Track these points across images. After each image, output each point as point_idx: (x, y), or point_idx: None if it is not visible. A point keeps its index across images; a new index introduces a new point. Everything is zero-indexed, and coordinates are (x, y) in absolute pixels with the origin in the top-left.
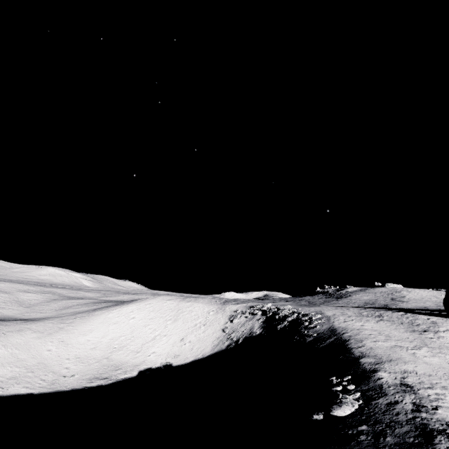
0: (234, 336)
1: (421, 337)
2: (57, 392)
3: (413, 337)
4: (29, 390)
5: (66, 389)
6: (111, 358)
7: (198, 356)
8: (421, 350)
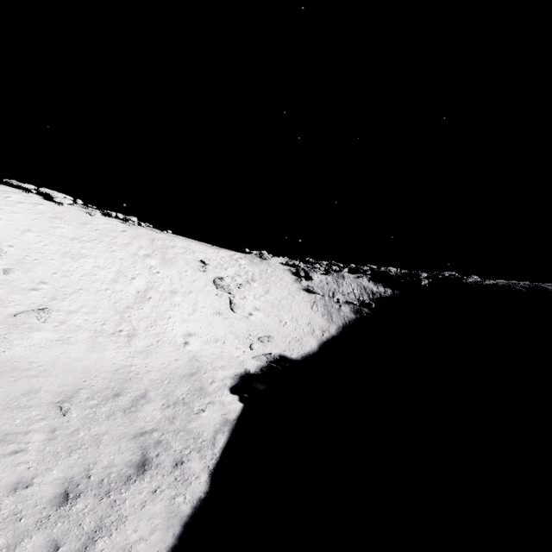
0: (346, 298)
1: None
2: None
3: None
4: None
5: None
6: (19, 366)
7: (316, 333)
8: None
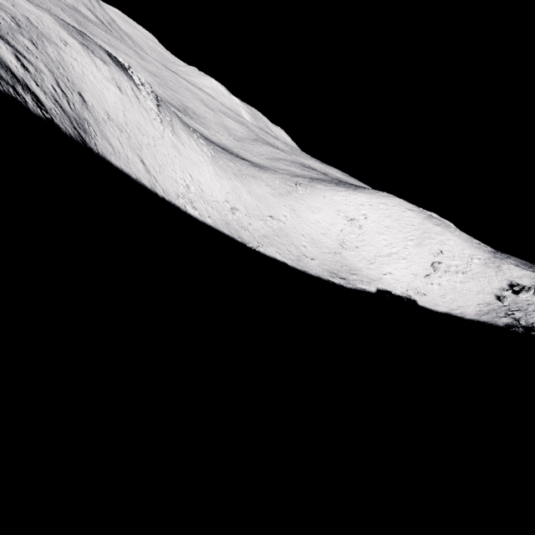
0: (521, 318)
1: None
2: (307, 273)
3: None
4: (282, 258)
5: (313, 274)
6: (344, 256)
7: (454, 311)
8: None
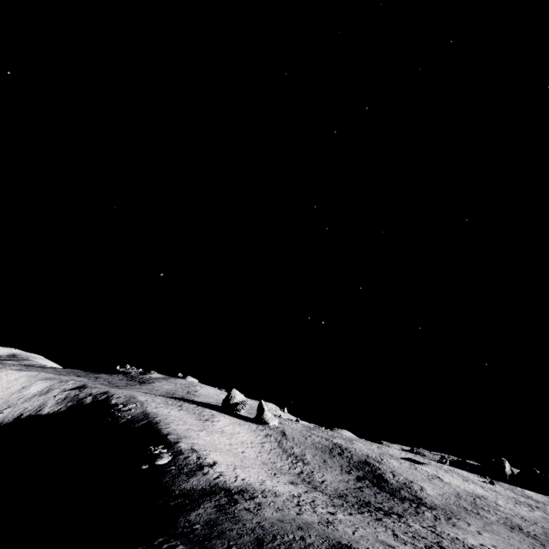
0: (9, 413)
1: (204, 424)
2: None
3: (200, 424)
4: None
5: None
6: None
7: None
8: (203, 432)
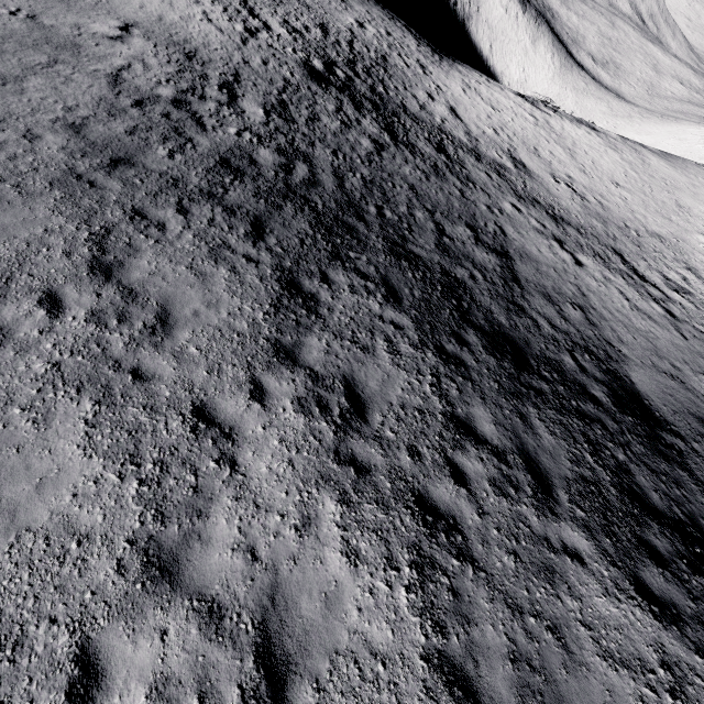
0: None
1: None
2: None
3: None
4: None
5: None
6: None
7: None
8: None
